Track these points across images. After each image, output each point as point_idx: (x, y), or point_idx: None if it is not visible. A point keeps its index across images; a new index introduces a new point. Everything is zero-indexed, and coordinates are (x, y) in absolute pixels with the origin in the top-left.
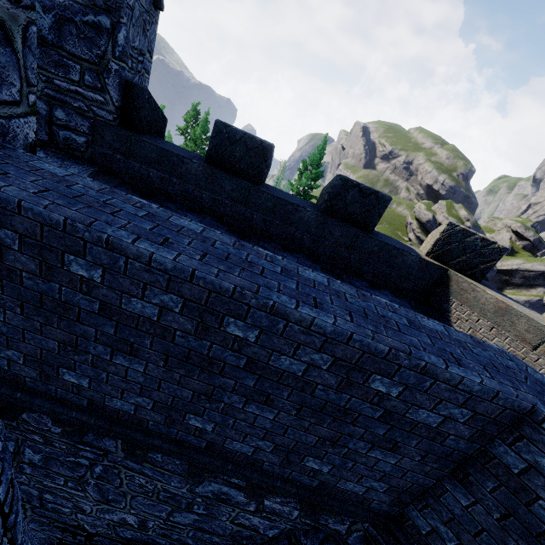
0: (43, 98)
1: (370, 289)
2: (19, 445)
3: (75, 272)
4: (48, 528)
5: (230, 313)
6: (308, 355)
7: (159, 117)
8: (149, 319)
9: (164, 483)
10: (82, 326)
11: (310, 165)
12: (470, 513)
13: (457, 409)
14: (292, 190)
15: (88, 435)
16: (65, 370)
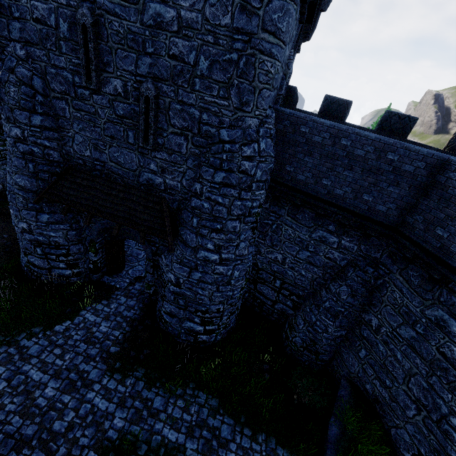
0: None
1: None
2: None
3: (301, 131)
4: None
5: (343, 137)
6: (366, 148)
7: (296, 99)
8: (318, 143)
9: (299, 232)
10: (298, 148)
11: None
12: (428, 205)
13: (419, 163)
14: None
15: (276, 207)
16: (288, 165)
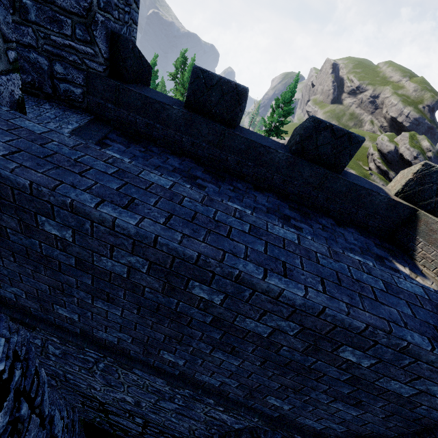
0: (44, 54)
1: (335, 226)
2: (43, 342)
3: (49, 232)
4: (73, 394)
5: (194, 278)
6: (274, 321)
7: (144, 66)
8: (119, 276)
9: (151, 381)
10: (64, 276)
11: (282, 103)
12: None
13: (437, 386)
14: (265, 126)
15: None
16: (58, 306)
